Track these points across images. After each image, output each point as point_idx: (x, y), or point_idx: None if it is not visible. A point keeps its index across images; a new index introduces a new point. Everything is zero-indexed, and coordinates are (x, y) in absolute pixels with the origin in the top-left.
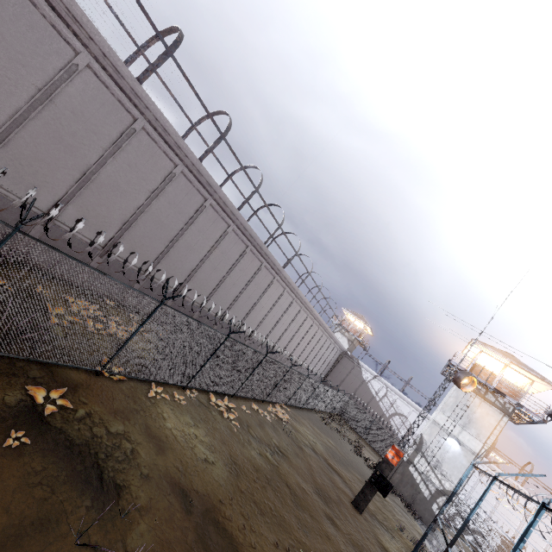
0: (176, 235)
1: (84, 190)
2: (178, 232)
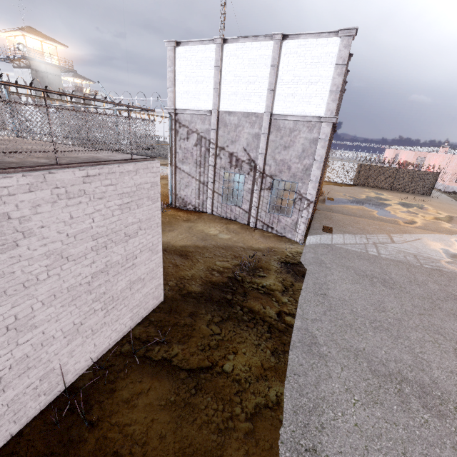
0: None
1: None
2: None
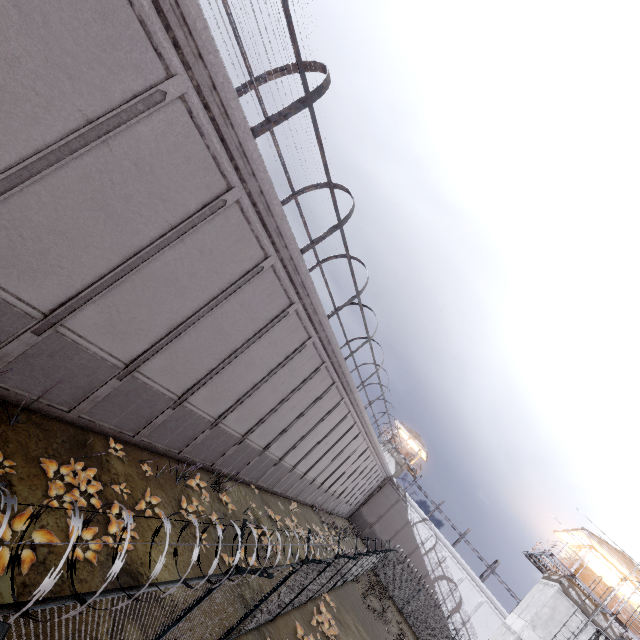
0: (238, 349)
1: (120, 282)
2: (243, 344)
